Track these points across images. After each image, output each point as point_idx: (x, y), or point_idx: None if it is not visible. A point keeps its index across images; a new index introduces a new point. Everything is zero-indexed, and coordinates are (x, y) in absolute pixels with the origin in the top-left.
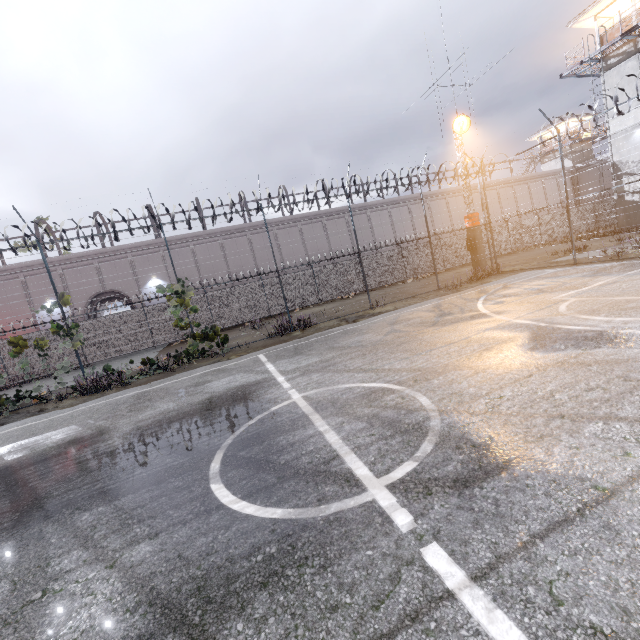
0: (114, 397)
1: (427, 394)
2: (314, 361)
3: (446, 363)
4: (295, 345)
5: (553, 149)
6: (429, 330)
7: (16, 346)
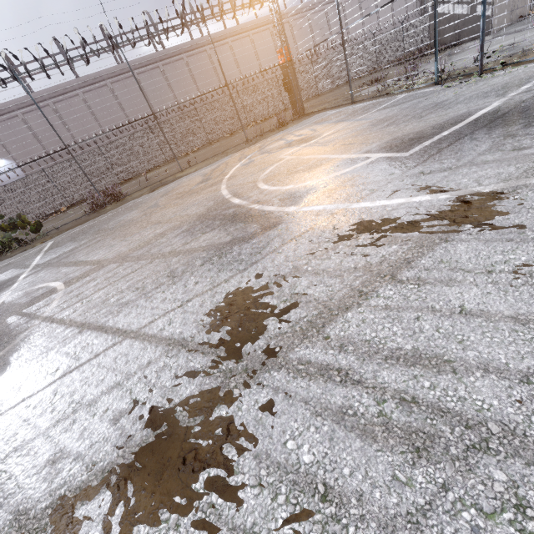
0: None
1: (63, 297)
2: (67, 250)
3: (121, 253)
4: (84, 227)
5: None
6: (171, 204)
7: None
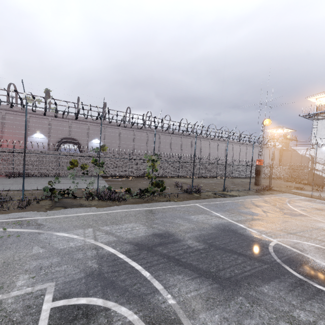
0: (132, 208)
1: None
2: (244, 218)
3: None
4: (211, 203)
5: (275, 138)
6: (287, 216)
7: (72, 164)
